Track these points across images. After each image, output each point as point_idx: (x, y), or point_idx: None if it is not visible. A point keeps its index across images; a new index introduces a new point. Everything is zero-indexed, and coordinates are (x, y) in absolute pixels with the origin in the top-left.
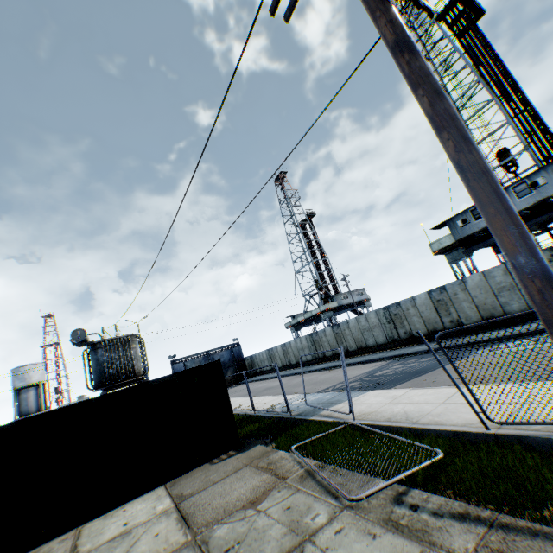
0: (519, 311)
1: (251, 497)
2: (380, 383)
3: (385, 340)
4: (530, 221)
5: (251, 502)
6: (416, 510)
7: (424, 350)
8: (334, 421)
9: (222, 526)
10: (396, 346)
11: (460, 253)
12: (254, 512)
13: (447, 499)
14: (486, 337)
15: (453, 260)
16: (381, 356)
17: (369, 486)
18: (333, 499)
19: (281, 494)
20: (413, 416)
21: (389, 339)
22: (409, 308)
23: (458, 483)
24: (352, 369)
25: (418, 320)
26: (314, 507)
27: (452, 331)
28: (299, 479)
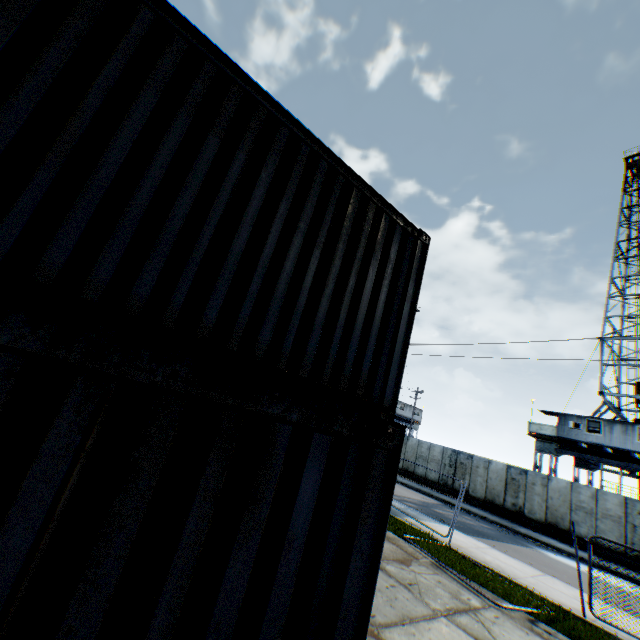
0: (584, 536)
1: (395, 556)
2: (445, 521)
3: (437, 478)
4: (635, 465)
5: (400, 560)
6: (550, 633)
7: (480, 514)
8: (429, 534)
9: (389, 565)
10: (444, 491)
11: (552, 448)
12: (410, 569)
13: (570, 639)
14: (545, 540)
15: (540, 449)
16: (430, 492)
17: (502, 602)
18: (477, 595)
19: (424, 568)
20: (508, 571)
21: (441, 480)
22: (479, 466)
23: (575, 635)
24: (400, 487)
25: (481, 483)
26: (463, 592)
27: (607, 539)
28: (431, 565)
